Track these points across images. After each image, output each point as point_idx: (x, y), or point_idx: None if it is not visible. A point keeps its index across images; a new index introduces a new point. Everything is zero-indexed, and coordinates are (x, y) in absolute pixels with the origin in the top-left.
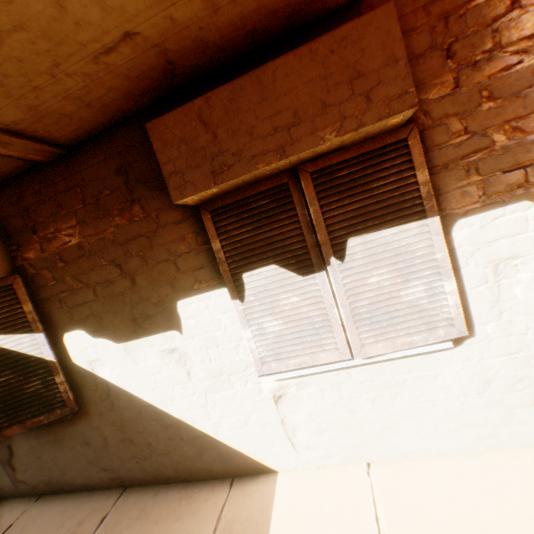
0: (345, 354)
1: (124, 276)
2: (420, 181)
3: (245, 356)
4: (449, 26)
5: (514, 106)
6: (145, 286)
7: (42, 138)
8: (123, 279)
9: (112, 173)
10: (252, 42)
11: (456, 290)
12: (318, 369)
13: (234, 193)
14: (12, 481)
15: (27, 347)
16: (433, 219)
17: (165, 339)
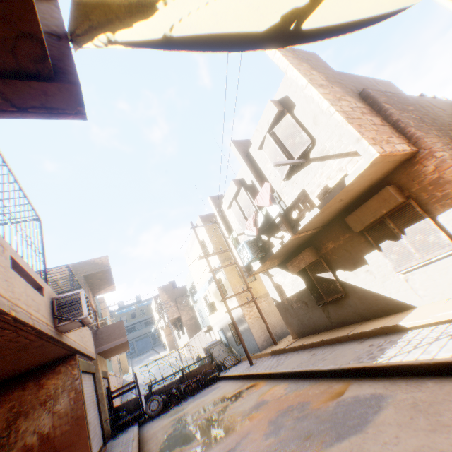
0: (418, 261)
1: (347, 252)
2: (417, 210)
3: (390, 268)
4: (409, 175)
5: (436, 186)
6: (354, 254)
7: (322, 226)
8: (347, 253)
9: (337, 228)
10: (361, 194)
11: (444, 235)
12: (412, 267)
13: (369, 225)
14: (330, 323)
15: (327, 276)
16: (426, 219)
17: (364, 268)
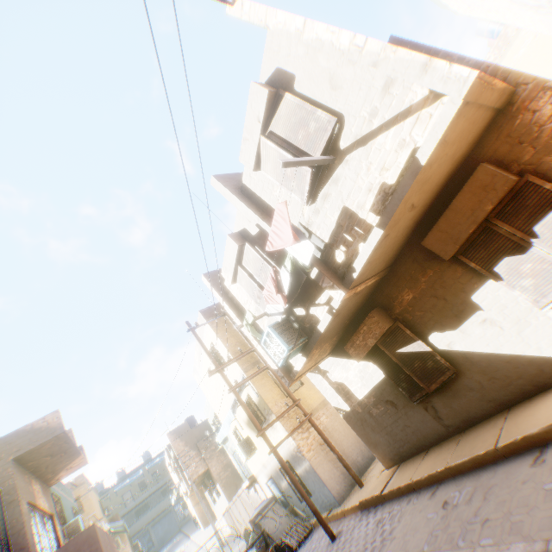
0: None
1: (439, 299)
2: (547, 188)
3: (524, 305)
4: (510, 136)
5: None
6: (451, 299)
7: (386, 268)
8: (439, 301)
9: (410, 264)
10: (437, 196)
11: None
12: None
13: (465, 242)
14: (443, 427)
15: (416, 348)
16: None
17: (476, 317)
